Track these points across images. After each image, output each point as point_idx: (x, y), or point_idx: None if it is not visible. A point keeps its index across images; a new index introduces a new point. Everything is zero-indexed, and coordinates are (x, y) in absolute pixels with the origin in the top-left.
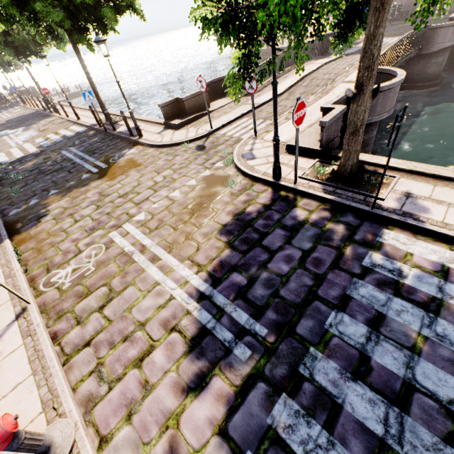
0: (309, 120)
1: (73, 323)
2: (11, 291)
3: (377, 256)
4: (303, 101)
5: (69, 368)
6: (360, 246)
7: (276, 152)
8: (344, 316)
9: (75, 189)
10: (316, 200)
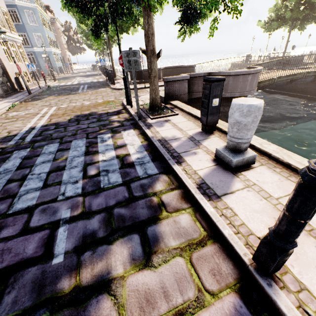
0: None
1: None
2: None
3: (109, 135)
4: None
5: None
6: (110, 131)
7: (124, 86)
8: (57, 145)
9: (63, 95)
10: (130, 115)
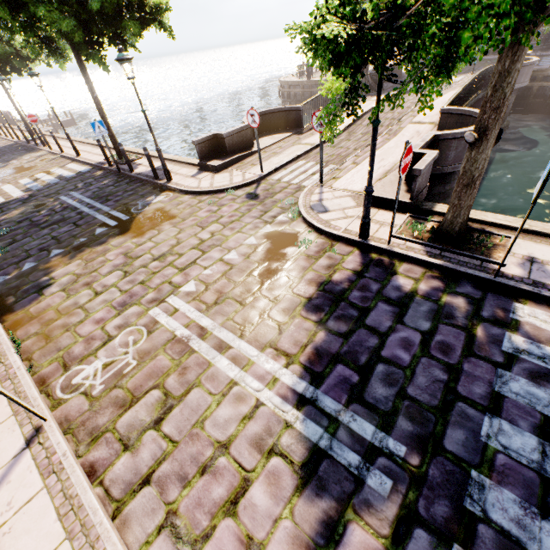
0: (383, 165)
1: (117, 447)
2: (22, 405)
3: (518, 338)
4: (411, 145)
5: (123, 523)
6: (493, 325)
7: (367, 206)
8: (502, 422)
9: (88, 248)
10: (419, 265)
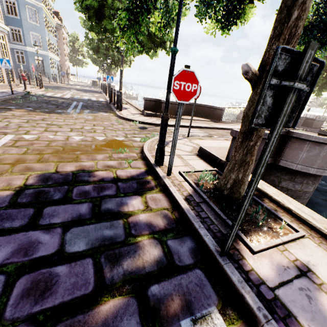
0: None
1: None
2: None
3: None
4: (193, 73)
5: None
6: (138, 312)
7: (161, 131)
8: None
9: (41, 112)
10: (171, 201)
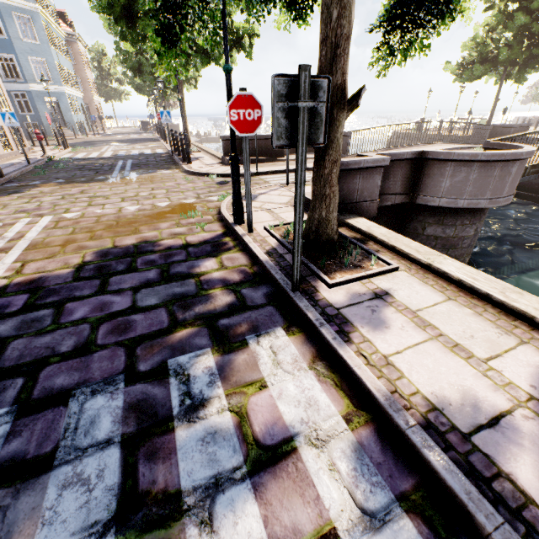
0: None
1: None
2: None
3: (208, 361)
4: (252, 97)
5: None
6: (209, 334)
7: (233, 178)
8: (5, 425)
9: (76, 183)
10: (251, 258)
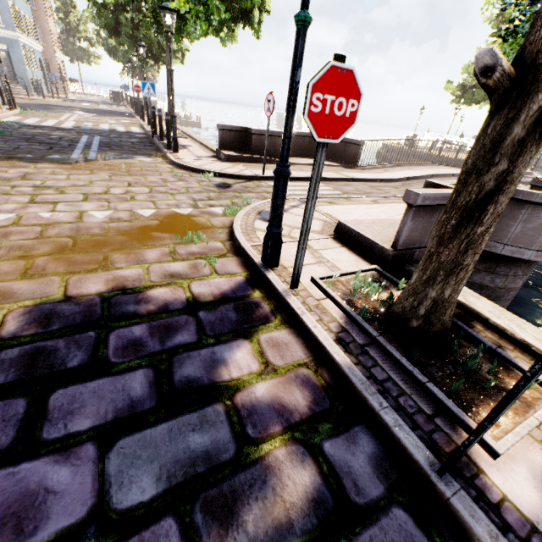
0: None
1: None
2: None
3: None
4: (352, 75)
5: None
6: None
7: (275, 201)
8: None
9: (17, 160)
10: (309, 346)
